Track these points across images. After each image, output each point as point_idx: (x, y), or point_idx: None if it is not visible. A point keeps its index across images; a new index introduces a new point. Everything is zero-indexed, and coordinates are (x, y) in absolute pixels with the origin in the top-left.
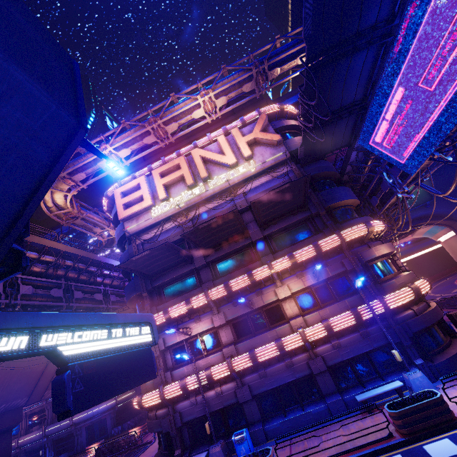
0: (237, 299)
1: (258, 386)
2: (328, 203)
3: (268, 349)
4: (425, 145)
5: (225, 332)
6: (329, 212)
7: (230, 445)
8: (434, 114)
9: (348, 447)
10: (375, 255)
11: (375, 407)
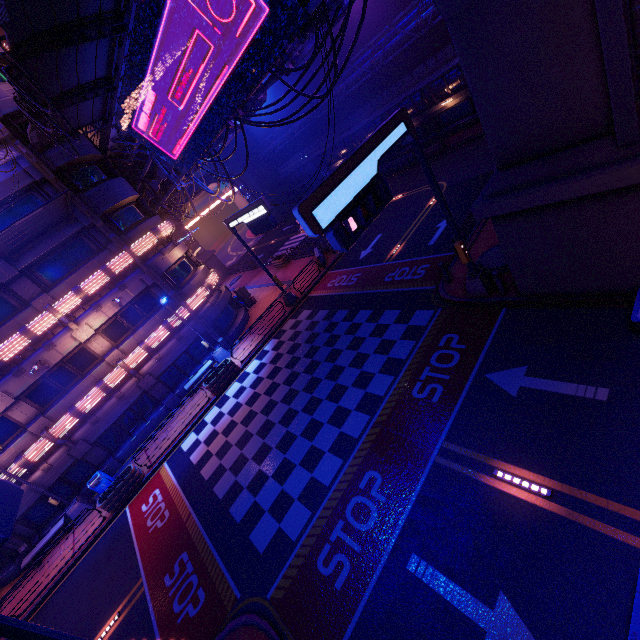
0: (18, 367)
1: (94, 433)
2: (102, 208)
3: (92, 397)
4: (189, 153)
5: (19, 410)
6: (107, 219)
7: (87, 494)
8: (189, 131)
9: (187, 422)
10: (171, 262)
11: (198, 389)
